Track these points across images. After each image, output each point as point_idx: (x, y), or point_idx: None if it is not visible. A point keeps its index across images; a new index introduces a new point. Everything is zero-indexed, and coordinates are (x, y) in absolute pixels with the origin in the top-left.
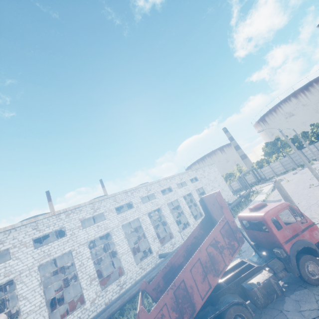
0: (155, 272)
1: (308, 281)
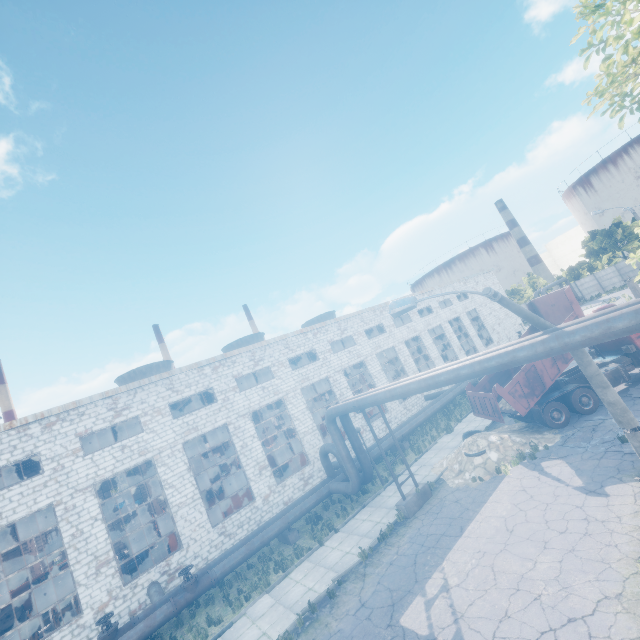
0: (438, 405)
1: None
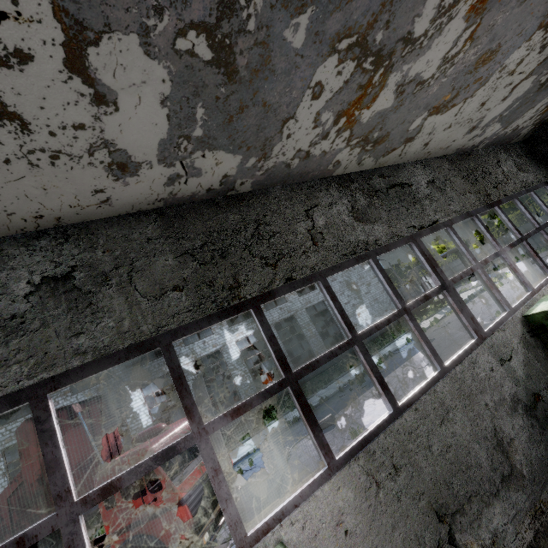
0: None
1: None
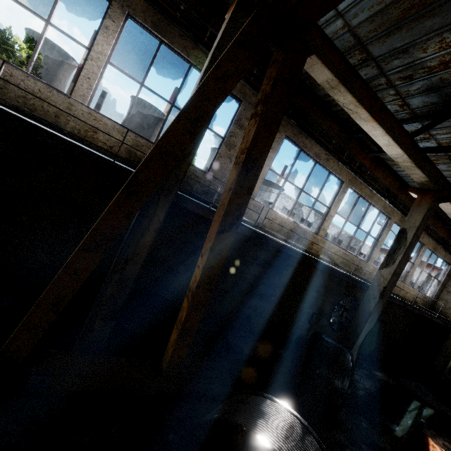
0: None
1: None
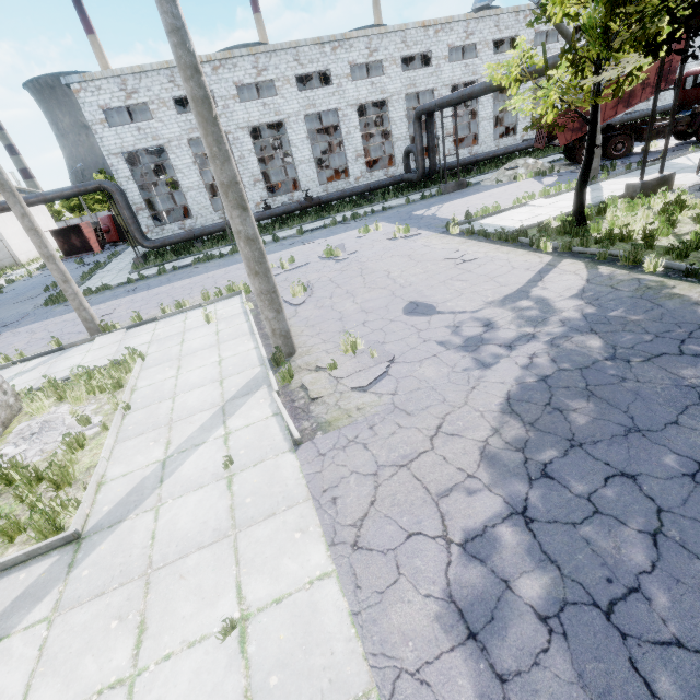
0: (524, 145)
1: (699, 137)
